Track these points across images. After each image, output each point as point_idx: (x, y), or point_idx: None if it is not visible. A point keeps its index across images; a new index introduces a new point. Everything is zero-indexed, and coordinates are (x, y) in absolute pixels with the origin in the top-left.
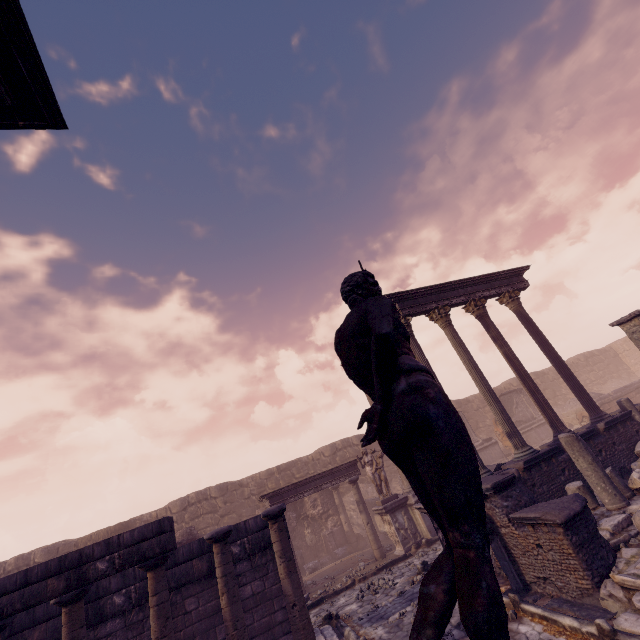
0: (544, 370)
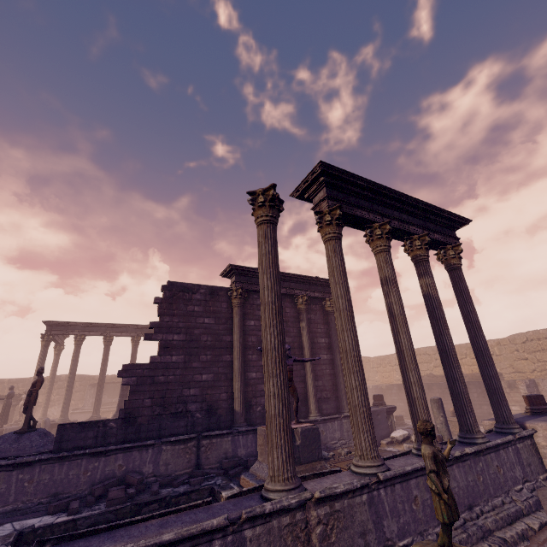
0: None
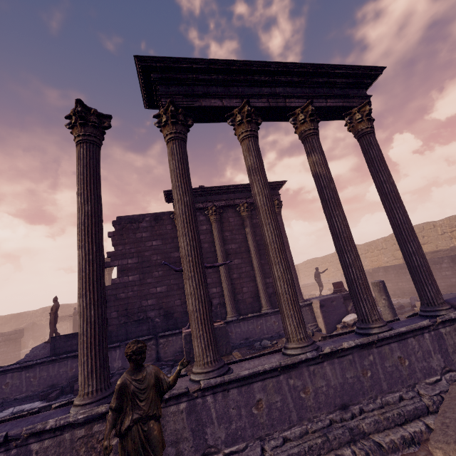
0: None
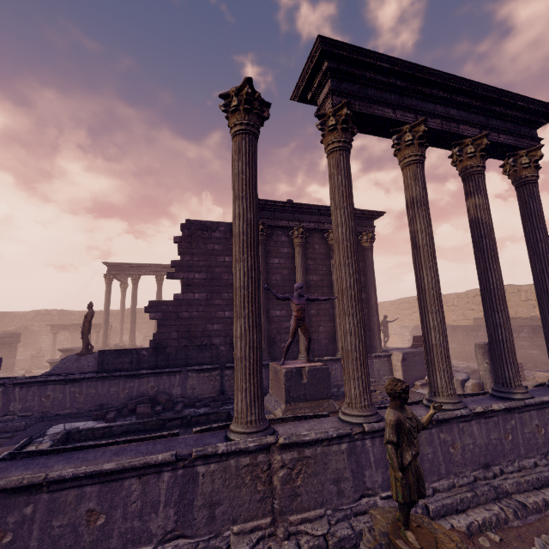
0: None
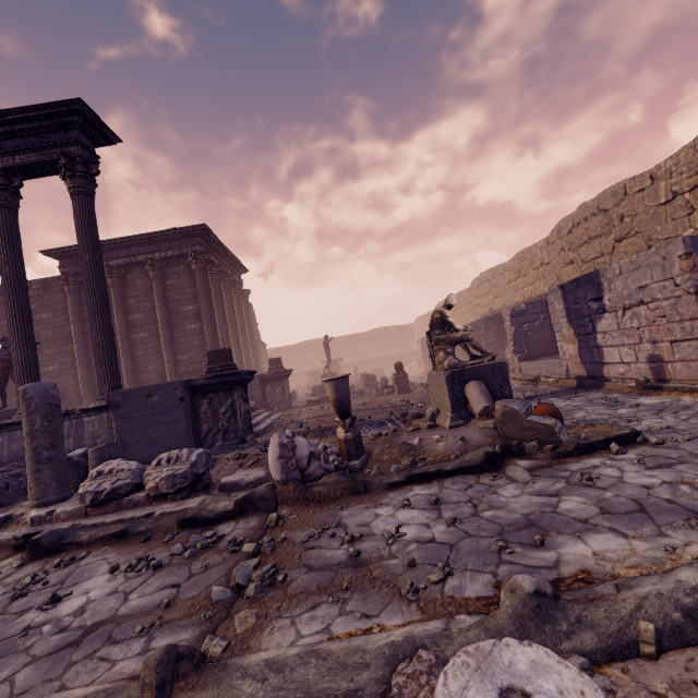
0: (336, 338)
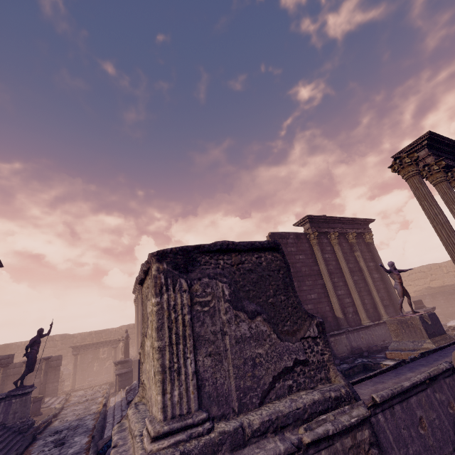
0: None
